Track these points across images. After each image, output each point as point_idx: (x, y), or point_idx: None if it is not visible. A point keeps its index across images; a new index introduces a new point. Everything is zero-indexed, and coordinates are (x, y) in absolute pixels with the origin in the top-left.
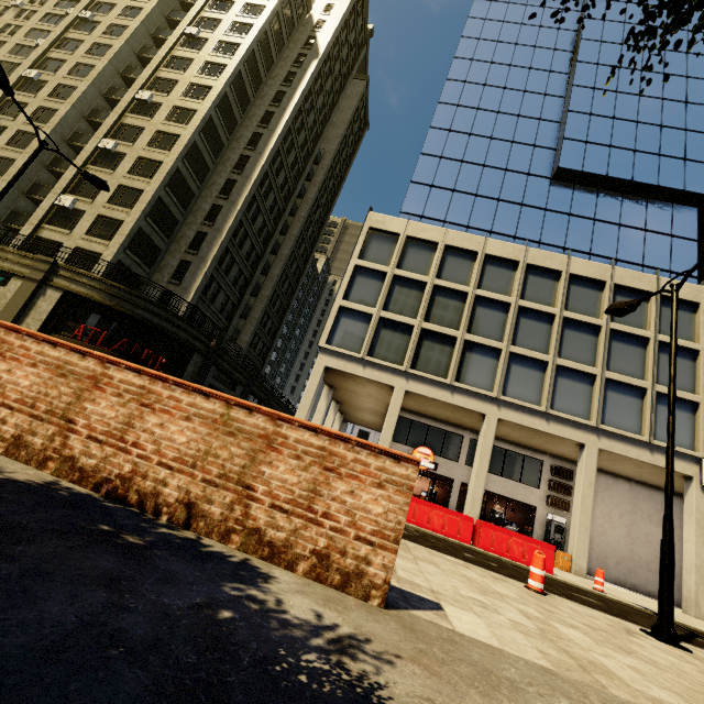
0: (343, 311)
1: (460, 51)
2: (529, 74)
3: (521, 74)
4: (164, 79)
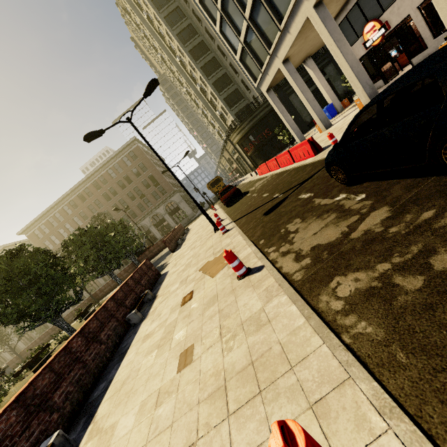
0: (243, 59)
1: None
2: None
3: None
4: (170, 45)
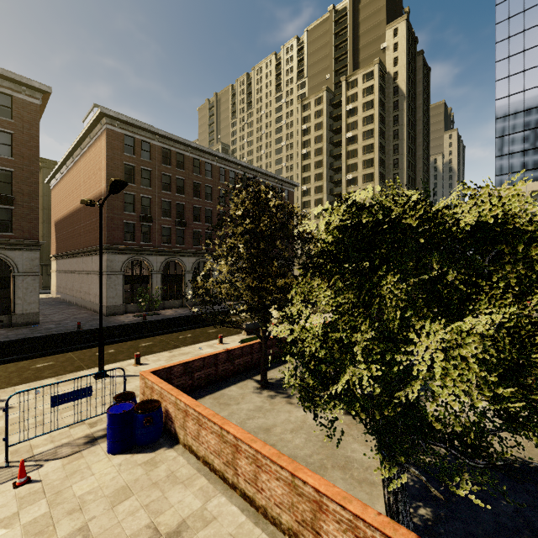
0: None
1: (497, 55)
2: None
3: None
4: (351, 164)
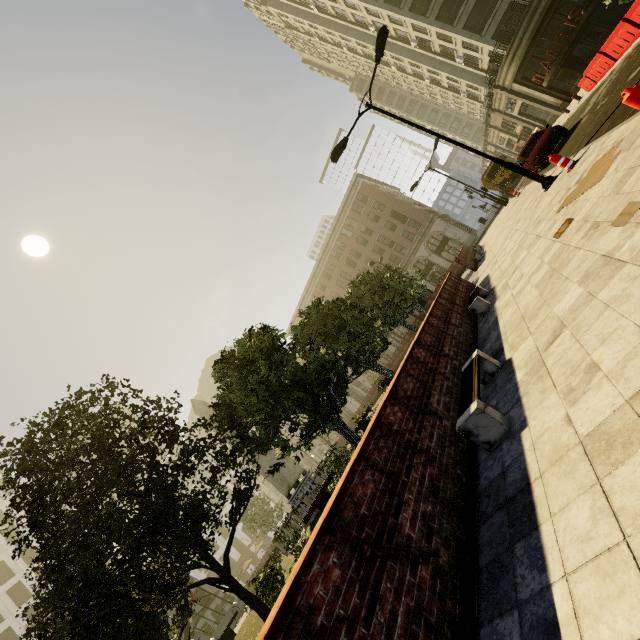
0: None
1: None
2: None
3: None
4: (355, 19)
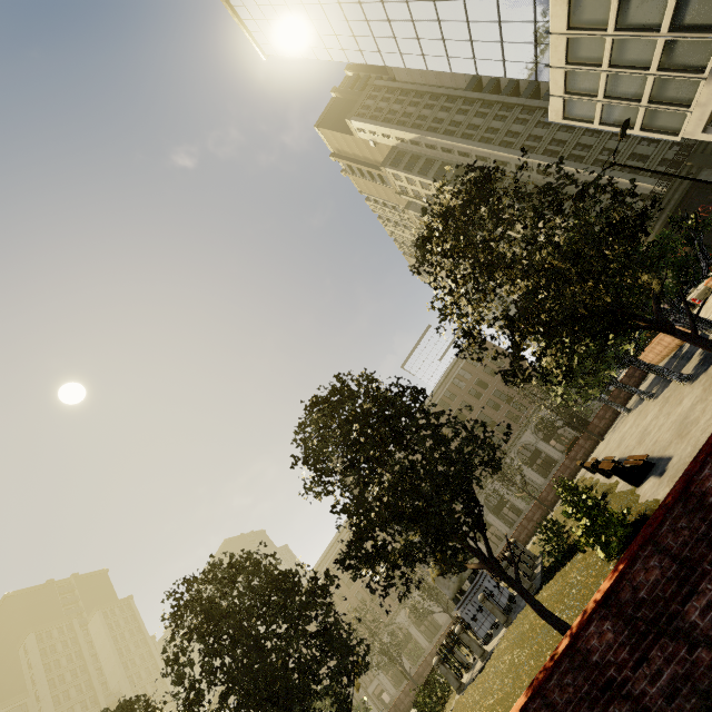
0: (645, 126)
1: (378, 64)
2: (365, 3)
3: (368, 10)
4: None
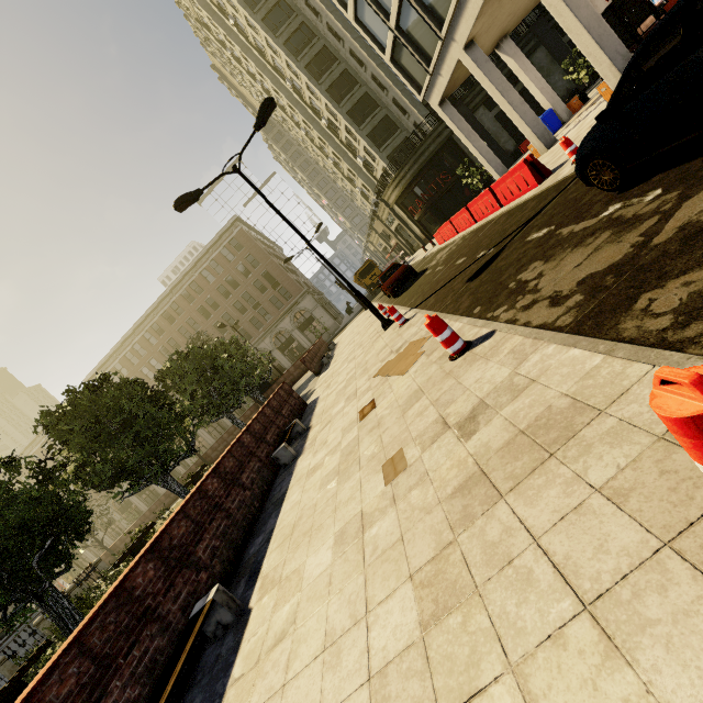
0: (396, 58)
1: None
2: None
3: None
4: (274, 63)
